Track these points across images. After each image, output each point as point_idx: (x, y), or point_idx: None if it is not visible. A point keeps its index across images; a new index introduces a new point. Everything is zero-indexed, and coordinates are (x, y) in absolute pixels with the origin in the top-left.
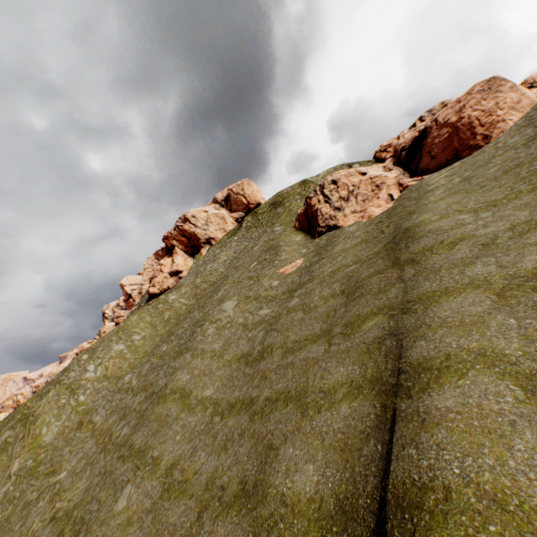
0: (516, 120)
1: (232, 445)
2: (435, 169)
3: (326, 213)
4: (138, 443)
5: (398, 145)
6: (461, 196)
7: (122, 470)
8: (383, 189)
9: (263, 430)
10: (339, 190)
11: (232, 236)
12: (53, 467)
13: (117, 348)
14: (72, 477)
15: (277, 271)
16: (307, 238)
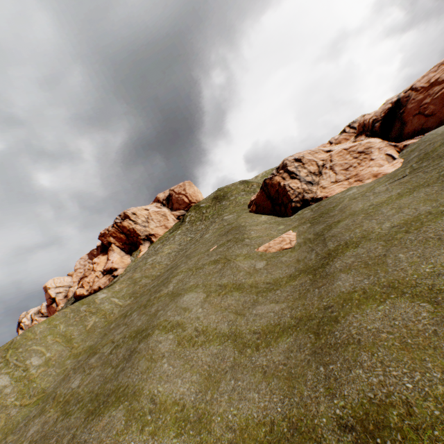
0: None
1: None
2: (439, 125)
3: (298, 187)
4: None
5: (366, 119)
6: None
7: None
8: (372, 152)
9: None
10: (306, 166)
11: (175, 230)
12: None
13: None
14: None
15: (254, 250)
16: (275, 217)
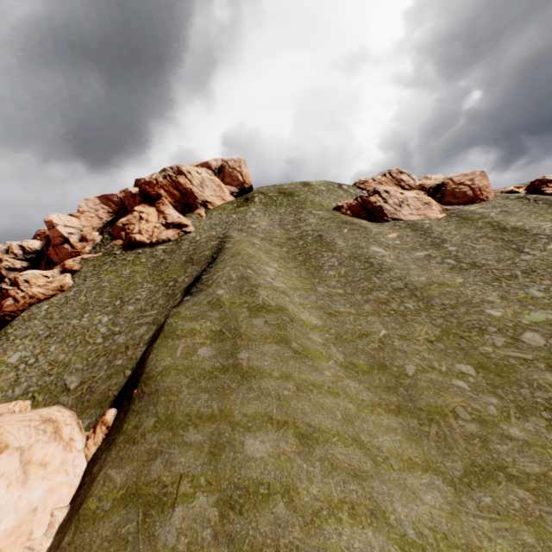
0: (493, 194)
1: (532, 285)
2: (458, 205)
3: (390, 210)
4: (449, 302)
5: (426, 184)
6: (517, 216)
7: (462, 310)
8: (432, 206)
9: (546, 277)
10: (392, 198)
11: (243, 206)
12: (356, 334)
13: (270, 270)
14: (400, 330)
15: (385, 236)
16: (374, 223)
